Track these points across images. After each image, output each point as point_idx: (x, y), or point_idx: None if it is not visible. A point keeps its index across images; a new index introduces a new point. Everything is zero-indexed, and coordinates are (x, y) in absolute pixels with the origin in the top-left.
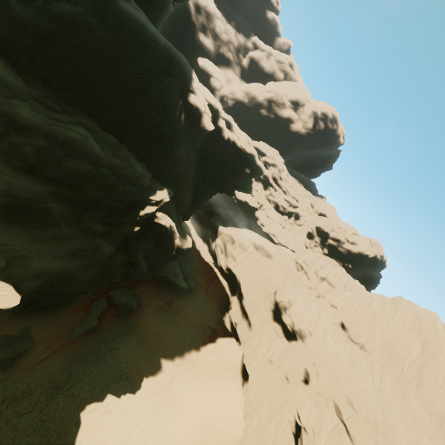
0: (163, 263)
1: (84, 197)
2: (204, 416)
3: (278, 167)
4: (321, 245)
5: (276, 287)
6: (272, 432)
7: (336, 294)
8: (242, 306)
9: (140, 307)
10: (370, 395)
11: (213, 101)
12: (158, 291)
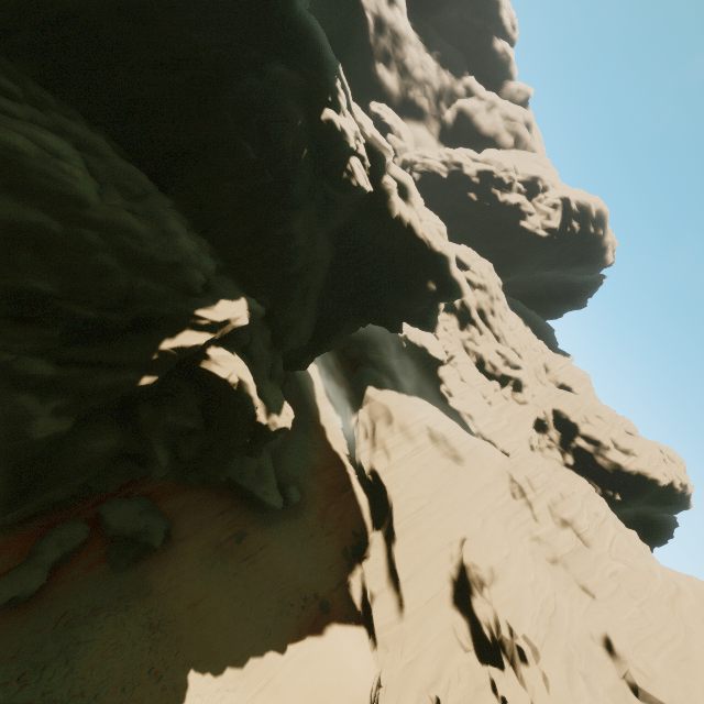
0: (221, 460)
1: (6, 287)
2: None
3: (490, 291)
4: (561, 447)
5: (465, 529)
6: None
7: (594, 562)
8: (390, 557)
9: (170, 541)
10: None
11: (376, 138)
12: (219, 508)
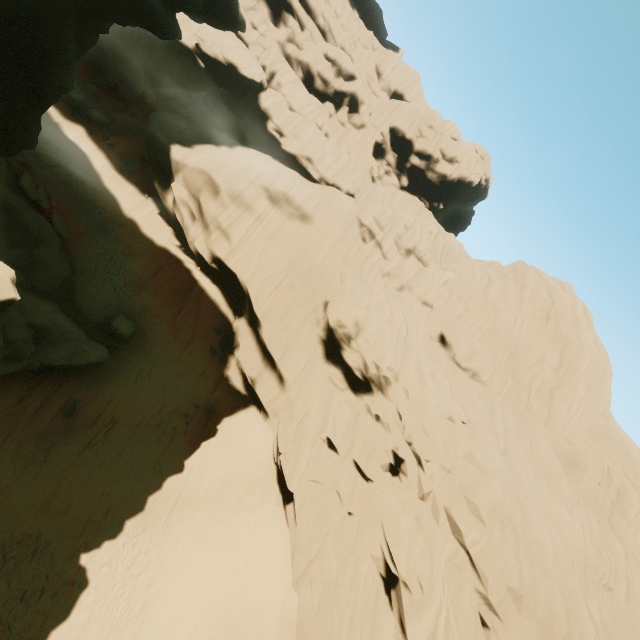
0: None
1: None
2: (216, 622)
3: None
4: (397, 170)
5: (326, 293)
6: (349, 596)
7: (431, 279)
8: (260, 340)
9: None
10: (501, 480)
11: None
12: (9, 403)
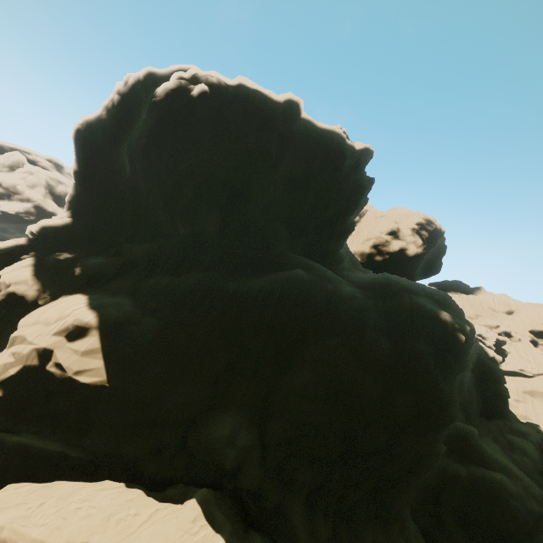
0: None
1: None
2: None
3: None
4: None
5: None
6: None
7: None
8: None
9: None
10: None
11: None
12: None
